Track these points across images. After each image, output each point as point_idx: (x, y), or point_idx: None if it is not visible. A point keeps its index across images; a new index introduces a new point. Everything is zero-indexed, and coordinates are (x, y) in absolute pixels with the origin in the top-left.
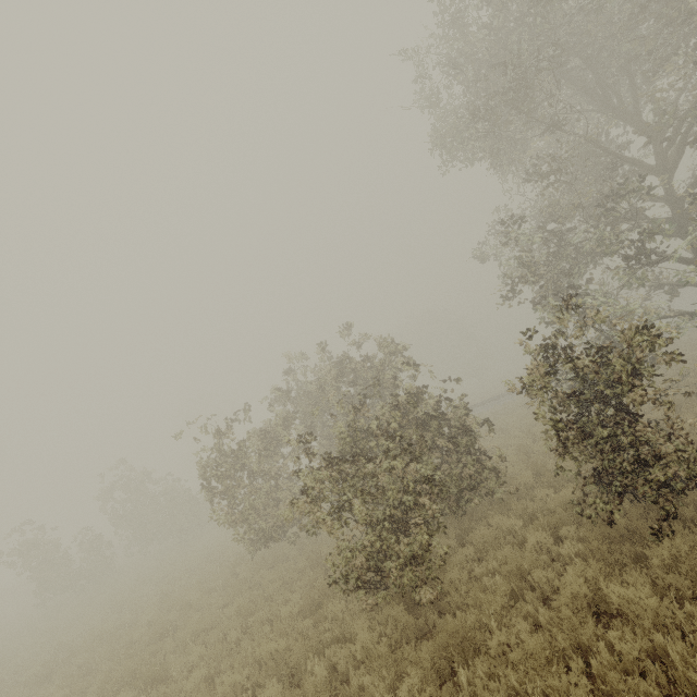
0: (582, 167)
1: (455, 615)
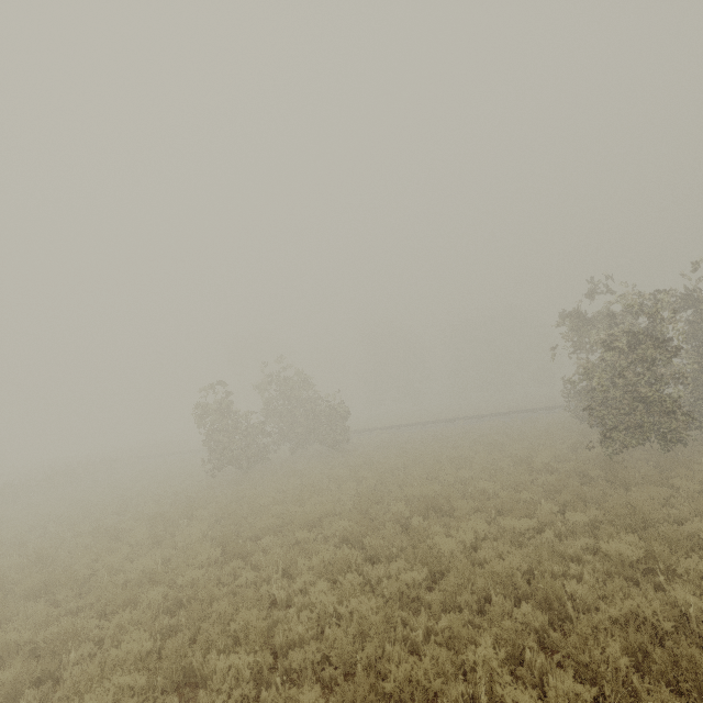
0: None
1: None
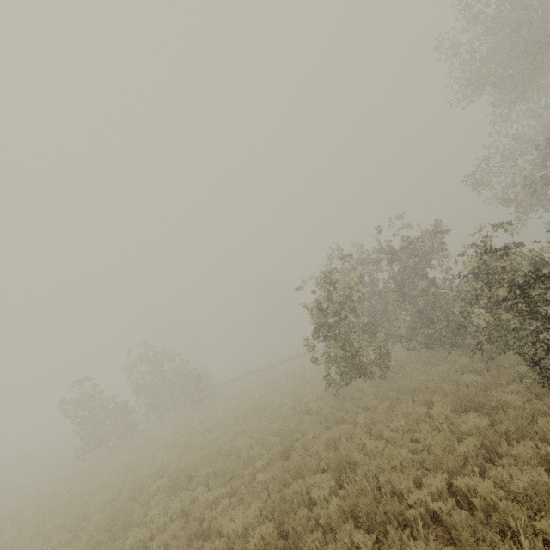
0: None
1: None
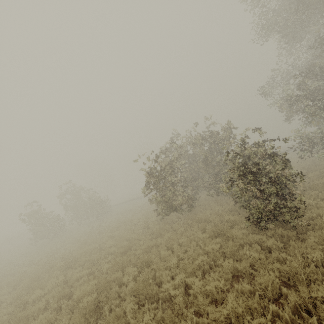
0: (323, 49)
1: (305, 234)
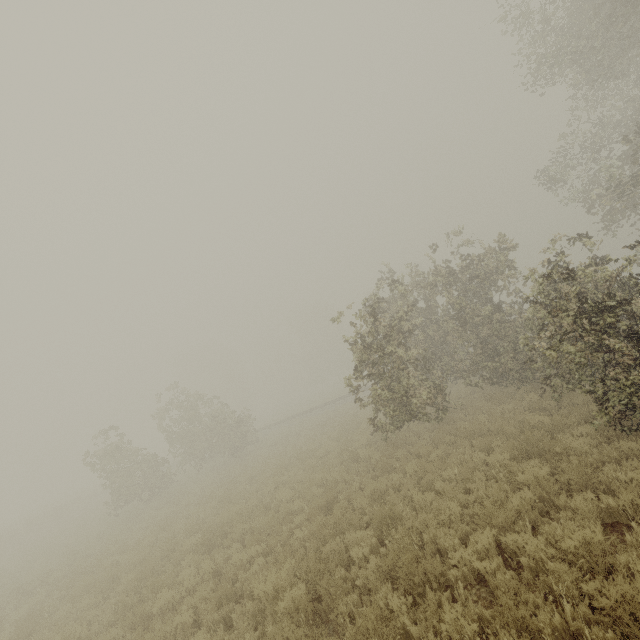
0: None
1: None
